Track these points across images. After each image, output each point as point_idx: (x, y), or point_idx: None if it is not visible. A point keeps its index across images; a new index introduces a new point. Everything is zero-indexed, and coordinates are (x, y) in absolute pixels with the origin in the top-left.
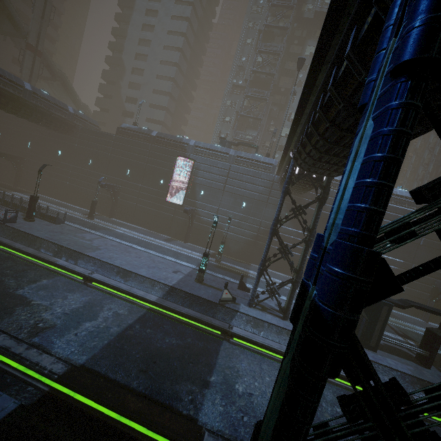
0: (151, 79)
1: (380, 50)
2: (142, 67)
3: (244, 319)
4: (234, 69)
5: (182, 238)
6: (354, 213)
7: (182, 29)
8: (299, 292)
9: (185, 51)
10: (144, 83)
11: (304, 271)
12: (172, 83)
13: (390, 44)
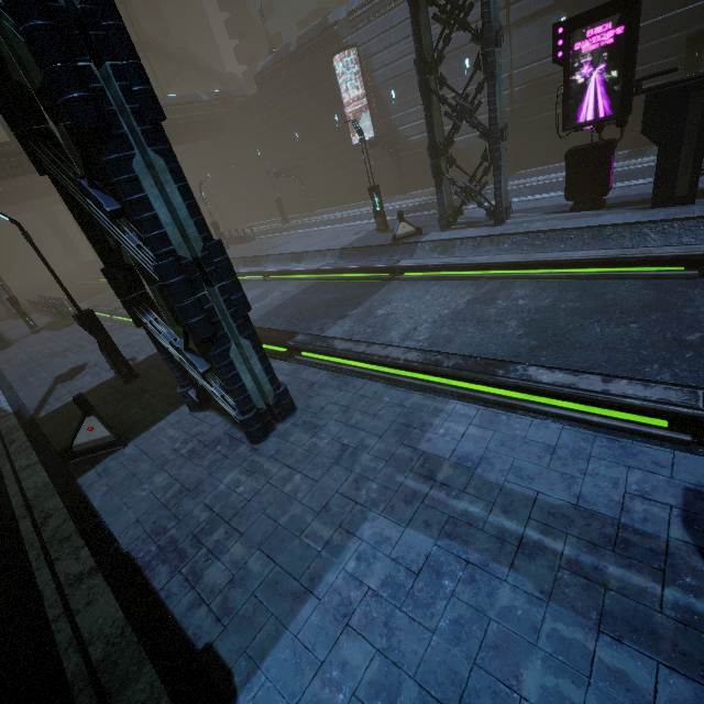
0: None
1: None
2: None
3: (428, 248)
4: None
5: (400, 189)
6: None
7: None
8: None
9: None
10: None
11: None
12: None
13: None
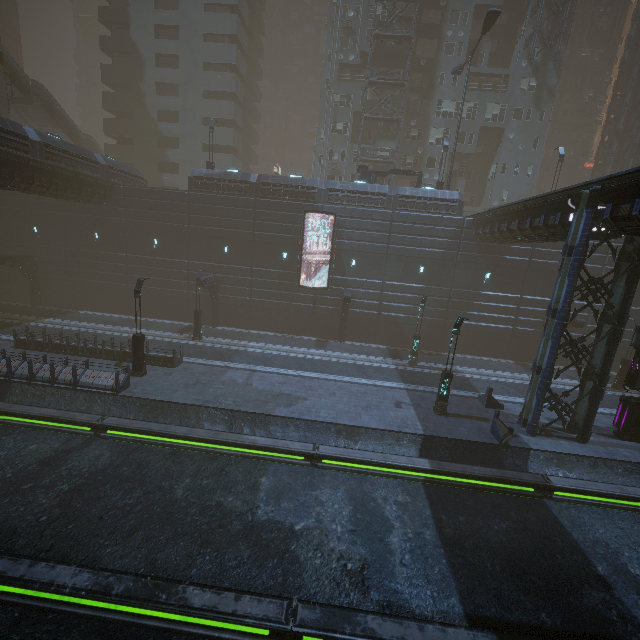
0: (196, 72)
1: None
2: (174, 51)
3: (543, 458)
4: (337, 36)
5: (334, 335)
6: None
7: None
8: None
9: (241, 10)
10: (183, 82)
11: None
12: (234, 74)
13: None
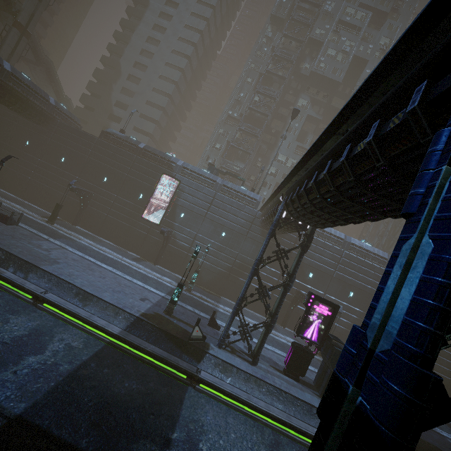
0: (147, 90)
1: (428, 168)
2: (140, 76)
3: (213, 362)
4: (231, 102)
5: (153, 259)
6: (416, 331)
7: (188, 52)
8: (331, 386)
9: (186, 72)
10: (138, 92)
11: (338, 363)
12: (168, 99)
13: (442, 169)
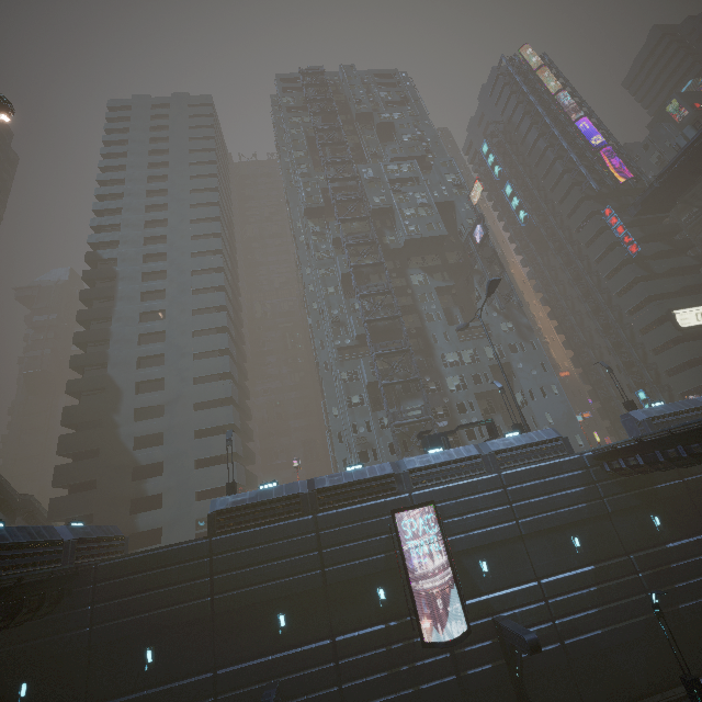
0: (185, 388)
1: None
2: (159, 375)
3: None
4: (329, 329)
5: None
6: None
7: (219, 302)
8: None
9: (229, 329)
10: (170, 400)
11: None
12: (230, 380)
13: None
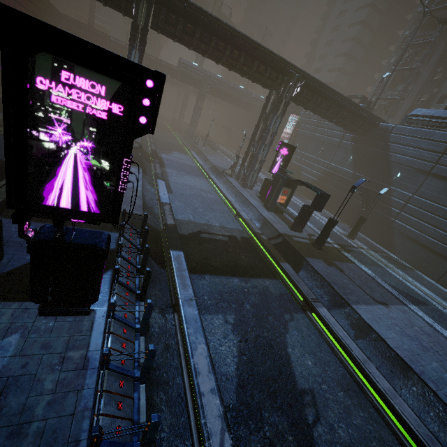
0: (330, 60)
1: None
2: (327, 52)
3: (224, 180)
4: (411, 19)
5: None
6: None
7: (370, 0)
8: None
9: (369, 21)
10: (324, 66)
11: None
12: (345, 57)
13: None
